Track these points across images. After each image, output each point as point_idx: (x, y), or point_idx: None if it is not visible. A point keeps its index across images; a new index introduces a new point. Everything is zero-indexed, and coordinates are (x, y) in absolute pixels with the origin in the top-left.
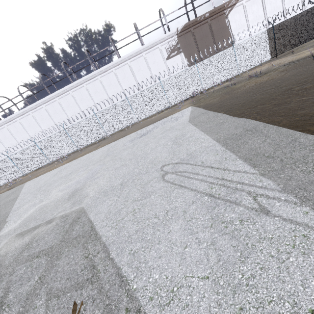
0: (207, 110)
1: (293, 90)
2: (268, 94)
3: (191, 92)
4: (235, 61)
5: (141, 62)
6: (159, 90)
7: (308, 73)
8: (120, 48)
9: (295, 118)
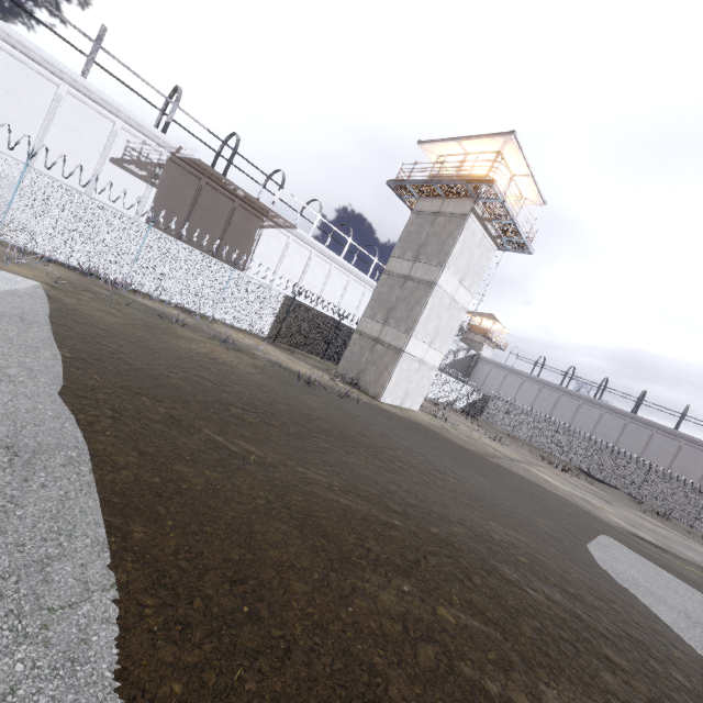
0: (52, 321)
1: (230, 408)
2: (194, 386)
3: (91, 263)
4: (221, 292)
5: (37, 88)
6: (2, 176)
7: (273, 397)
8: (14, 2)
9: (153, 479)
